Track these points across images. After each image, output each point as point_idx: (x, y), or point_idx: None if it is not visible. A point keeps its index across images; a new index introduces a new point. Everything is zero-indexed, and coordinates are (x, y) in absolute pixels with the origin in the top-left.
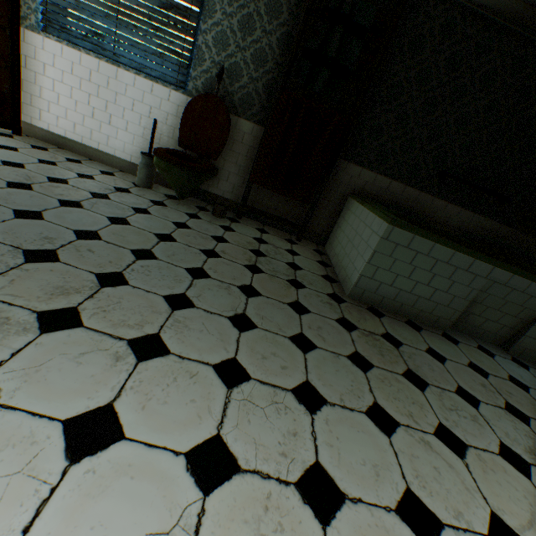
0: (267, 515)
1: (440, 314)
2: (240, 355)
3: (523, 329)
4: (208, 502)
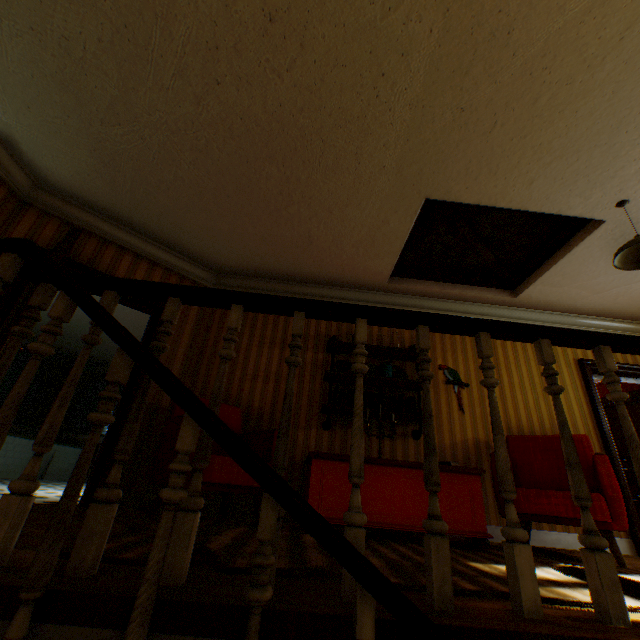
0: (51, 487)
1: (19, 470)
2: (2, 483)
3: (49, 465)
4: (43, 487)
